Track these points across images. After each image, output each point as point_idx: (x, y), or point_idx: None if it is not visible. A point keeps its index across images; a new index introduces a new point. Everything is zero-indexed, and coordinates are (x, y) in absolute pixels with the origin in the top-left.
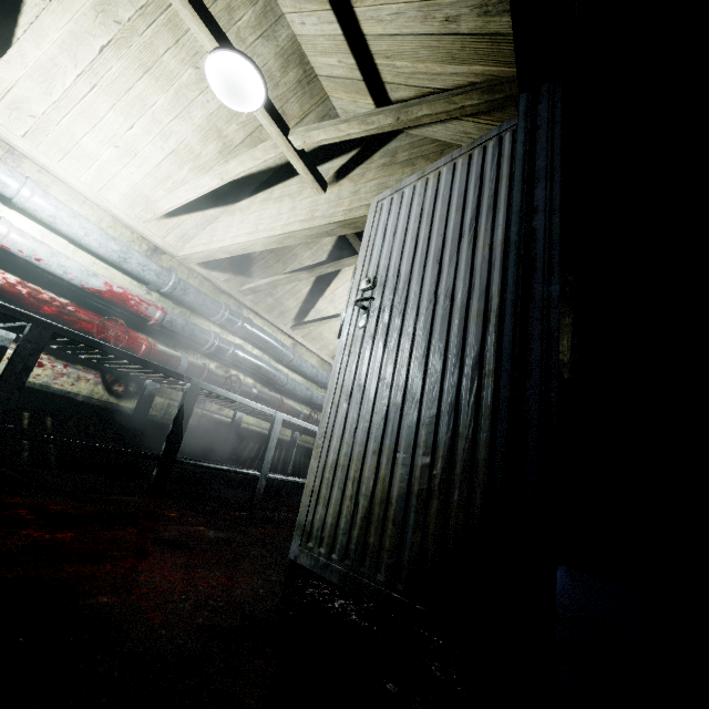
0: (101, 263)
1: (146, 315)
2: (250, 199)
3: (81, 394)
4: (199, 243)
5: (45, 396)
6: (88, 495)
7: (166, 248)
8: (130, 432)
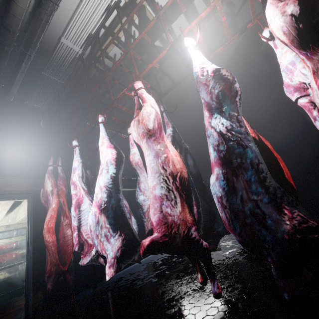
0: None
1: (11, 247)
2: (23, 202)
3: (1, 279)
4: (18, 218)
5: None
6: (1, 309)
7: (10, 224)
8: (19, 281)
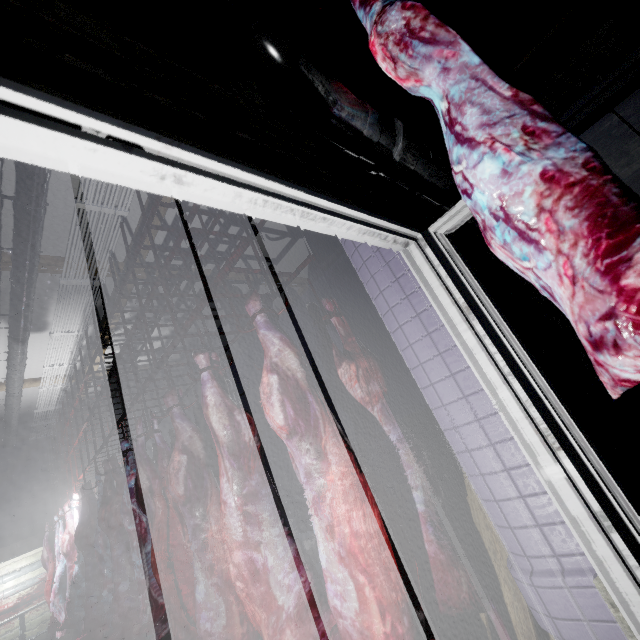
0: (37, 570)
1: None
2: None
3: None
4: None
5: (45, 616)
6: None
7: None
8: None
